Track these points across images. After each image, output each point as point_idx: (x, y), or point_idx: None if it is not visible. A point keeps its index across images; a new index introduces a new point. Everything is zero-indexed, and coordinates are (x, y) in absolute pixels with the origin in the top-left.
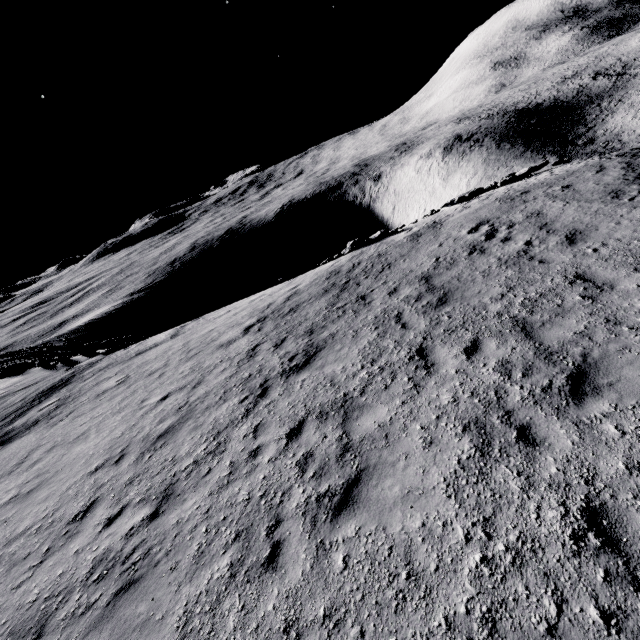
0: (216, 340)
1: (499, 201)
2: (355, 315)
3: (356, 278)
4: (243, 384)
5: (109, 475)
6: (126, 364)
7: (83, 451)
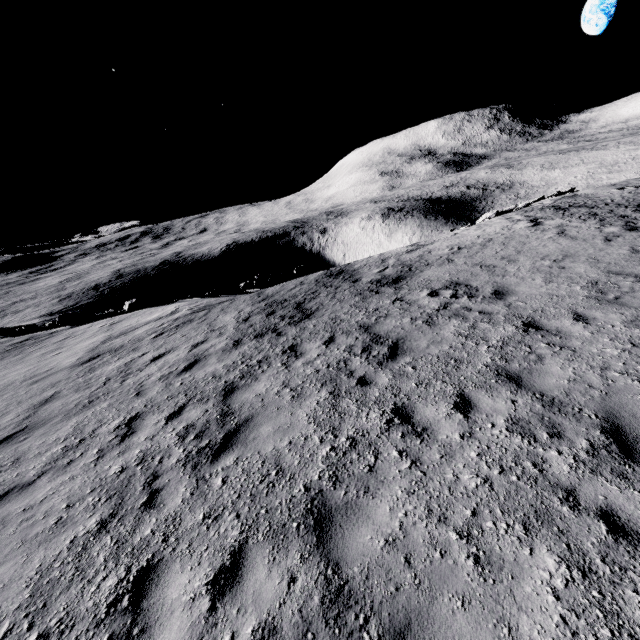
0: (513, 228)
1: (603, 186)
2: (633, 202)
3: (575, 204)
4: (627, 217)
5: (632, 236)
6: (418, 252)
7: (557, 247)
